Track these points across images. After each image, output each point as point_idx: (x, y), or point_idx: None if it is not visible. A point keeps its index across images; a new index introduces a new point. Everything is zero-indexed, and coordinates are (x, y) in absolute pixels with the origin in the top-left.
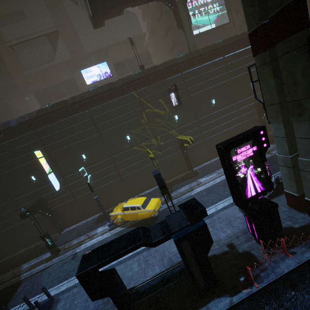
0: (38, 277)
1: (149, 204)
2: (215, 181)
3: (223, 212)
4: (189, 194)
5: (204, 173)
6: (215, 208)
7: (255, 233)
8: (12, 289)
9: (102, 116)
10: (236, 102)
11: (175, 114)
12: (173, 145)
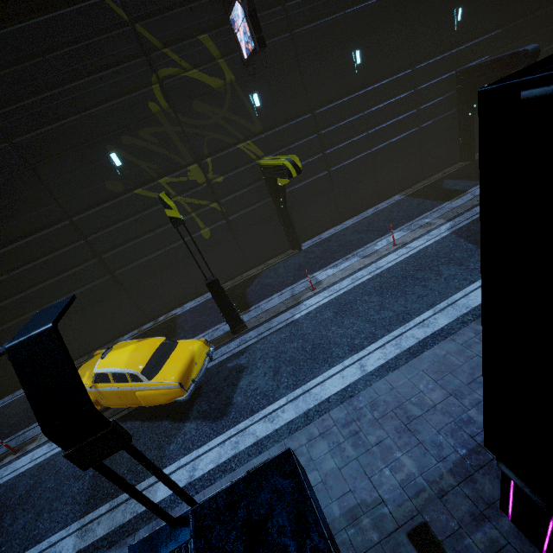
0: None
1: (168, 364)
2: (355, 279)
3: (385, 384)
4: (290, 318)
5: (328, 257)
6: (361, 367)
7: (545, 539)
8: None
9: (5, 81)
10: (412, 68)
11: (252, 91)
12: (249, 183)
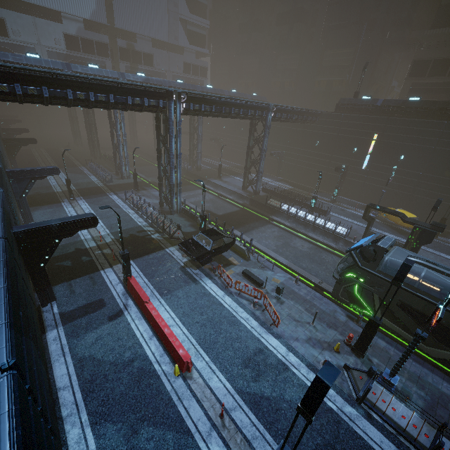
0: (321, 203)
1: None
2: None
3: None
4: None
5: None
6: None
7: None
8: (308, 198)
9: None
10: None
11: None
12: None
